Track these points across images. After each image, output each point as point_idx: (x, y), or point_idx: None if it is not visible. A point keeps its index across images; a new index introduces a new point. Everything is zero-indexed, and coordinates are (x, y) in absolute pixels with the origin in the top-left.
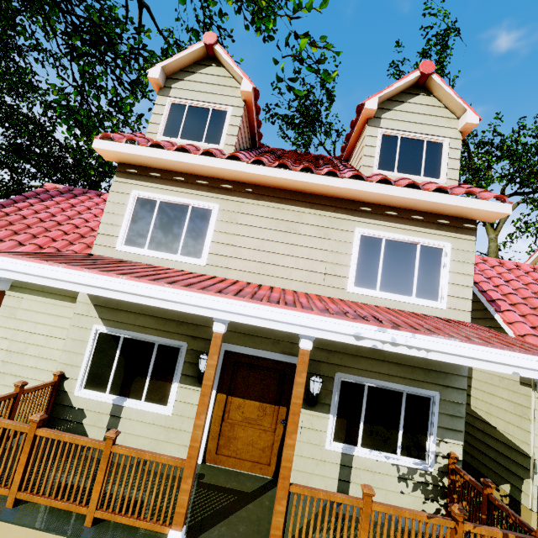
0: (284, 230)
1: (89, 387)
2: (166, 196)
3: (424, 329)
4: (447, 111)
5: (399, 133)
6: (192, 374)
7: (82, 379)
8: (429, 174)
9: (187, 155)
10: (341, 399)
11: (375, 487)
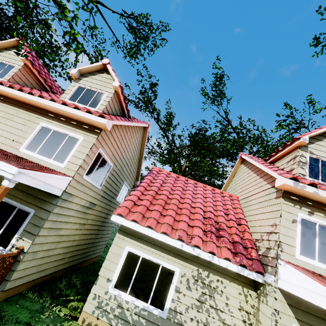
0: (6, 118)
1: None
2: None
3: None
4: (113, 81)
5: (86, 86)
6: None
7: None
8: (92, 106)
9: None
10: None
11: None
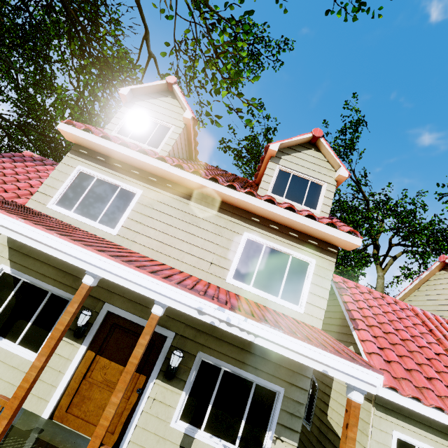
0: (188, 221)
1: None
2: (103, 175)
3: (262, 318)
4: (329, 164)
5: (292, 171)
6: (71, 327)
7: None
8: (309, 205)
9: (126, 149)
10: (198, 378)
11: None
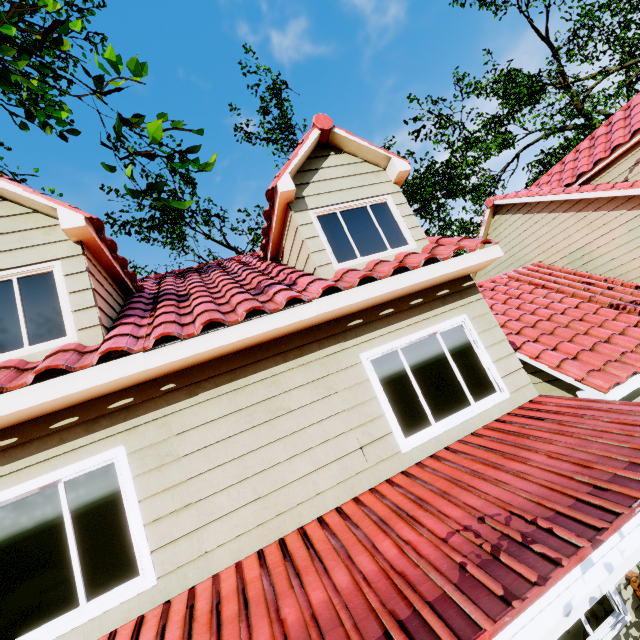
0: (266, 420)
1: None
2: None
3: (589, 490)
4: (369, 165)
5: (335, 207)
6: None
7: None
8: (395, 243)
9: None
10: None
11: None
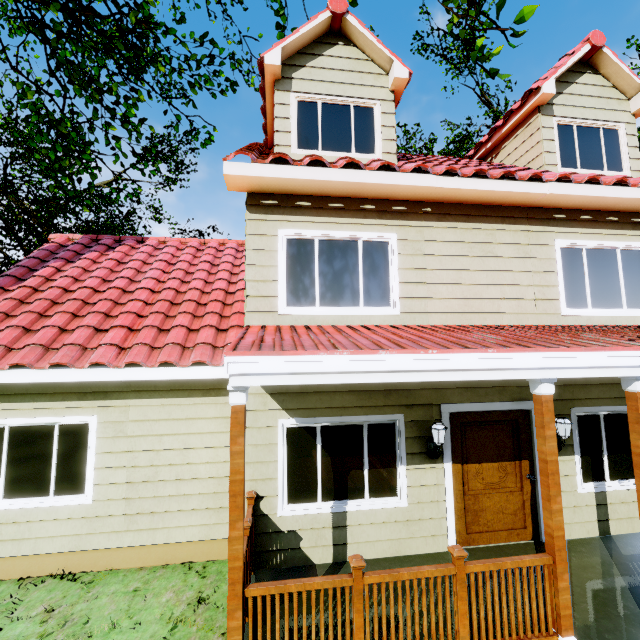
0: (480, 255)
1: (292, 500)
2: (325, 231)
3: None
4: (616, 91)
5: (575, 121)
6: (418, 451)
7: (283, 493)
8: (612, 167)
9: (359, 173)
10: (580, 436)
11: (632, 517)
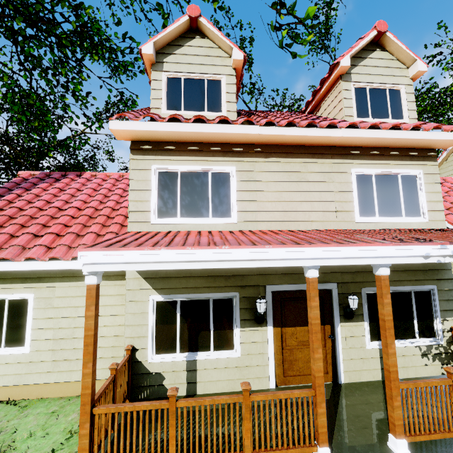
0: (296, 180)
1: (159, 351)
2: (185, 166)
3: None
4: (398, 62)
5: (367, 85)
6: (249, 318)
7: (152, 347)
8: (395, 116)
9: (204, 126)
10: (369, 308)
11: (407, 366)
